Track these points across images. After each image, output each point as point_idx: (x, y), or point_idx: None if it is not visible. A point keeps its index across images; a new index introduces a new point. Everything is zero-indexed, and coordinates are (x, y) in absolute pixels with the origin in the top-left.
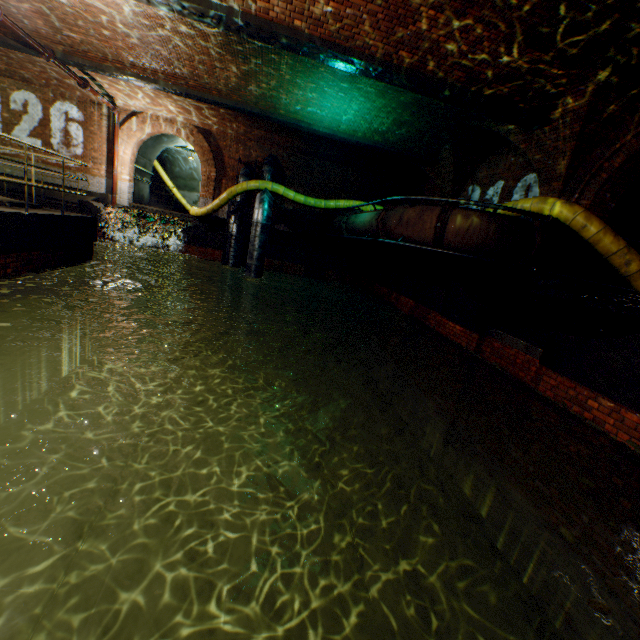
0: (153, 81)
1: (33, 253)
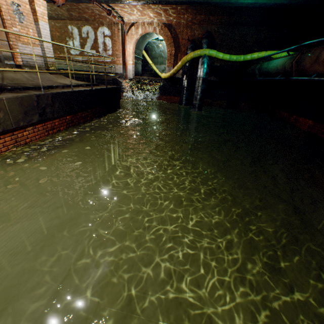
0: None
1: (96, 109)
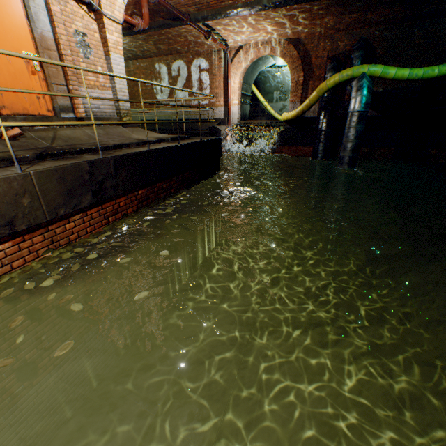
0: (256, 3)
1: (184, 174)
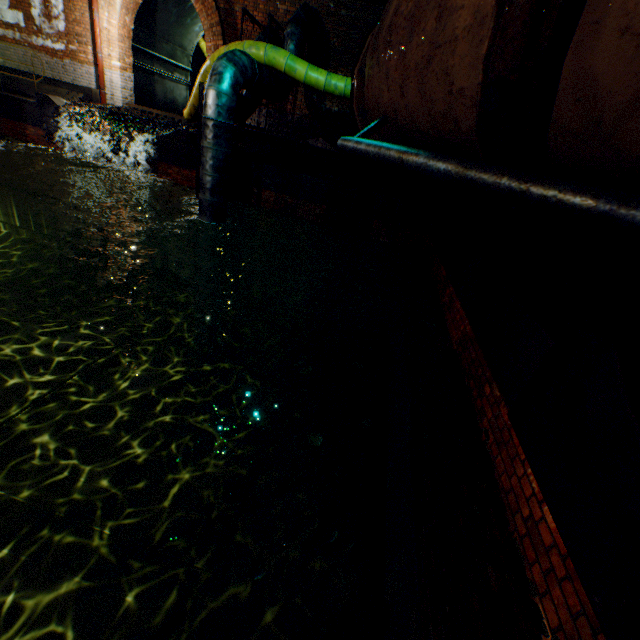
0: None
1: None
